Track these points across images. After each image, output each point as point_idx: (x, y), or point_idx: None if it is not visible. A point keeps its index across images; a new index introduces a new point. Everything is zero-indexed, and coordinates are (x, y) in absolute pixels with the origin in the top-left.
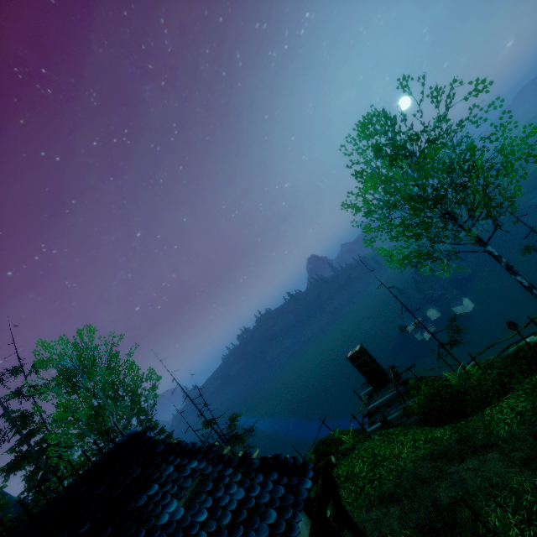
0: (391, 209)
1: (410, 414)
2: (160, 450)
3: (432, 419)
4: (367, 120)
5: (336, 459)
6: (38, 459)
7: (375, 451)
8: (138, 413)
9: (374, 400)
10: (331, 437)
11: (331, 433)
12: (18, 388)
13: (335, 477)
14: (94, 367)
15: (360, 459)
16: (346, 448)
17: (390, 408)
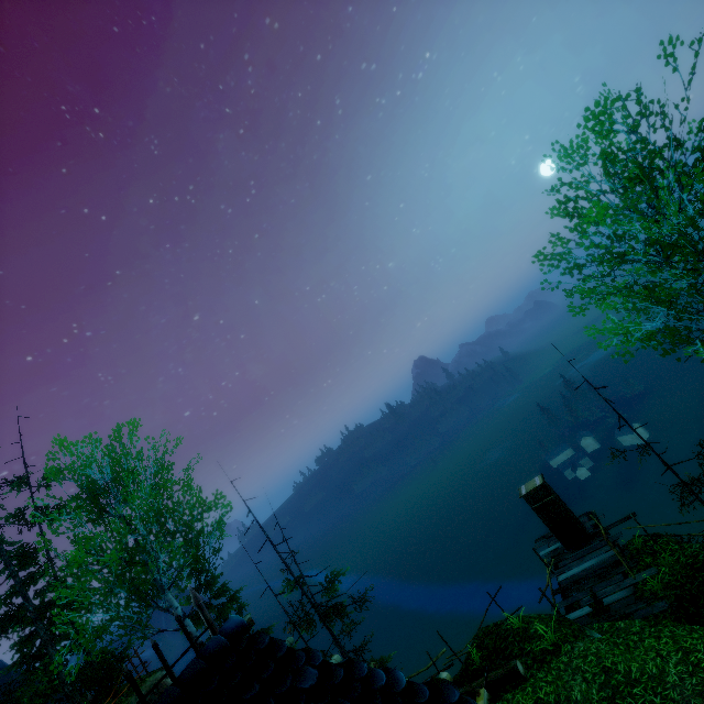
0: (613, 263)
1: (650, 598)
2: (310, 685)
3: (702, 611)
4: (605, 108)
5: (523, 667)
6: (36, 622)
7: (606, 663)
8: (193, 560)
9: (568, 567)
10: (509, 626)
11: (507, 618)
12: (19, 508)
13: (532, 703)
14: (134, 483)
15: (578, 674)
16: (540, 649)
17: (604, 583)
